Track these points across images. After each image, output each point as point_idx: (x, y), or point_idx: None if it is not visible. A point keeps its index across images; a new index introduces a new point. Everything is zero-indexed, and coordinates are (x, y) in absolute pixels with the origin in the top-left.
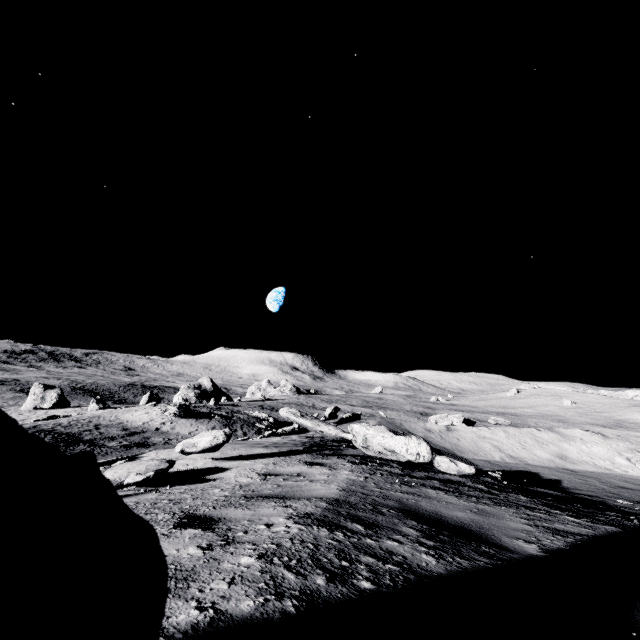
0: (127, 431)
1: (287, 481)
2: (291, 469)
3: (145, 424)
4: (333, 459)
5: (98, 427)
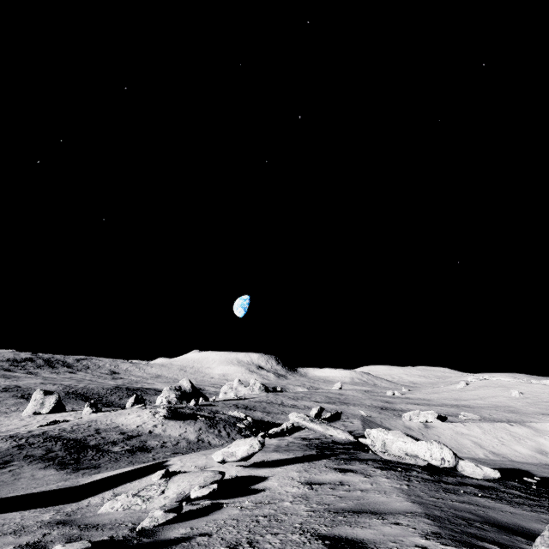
0: (125, 435)
1: (337, 491)
2: (328, 477)
3: (139, 427)
4: (357, 464)
5: (98, 431)
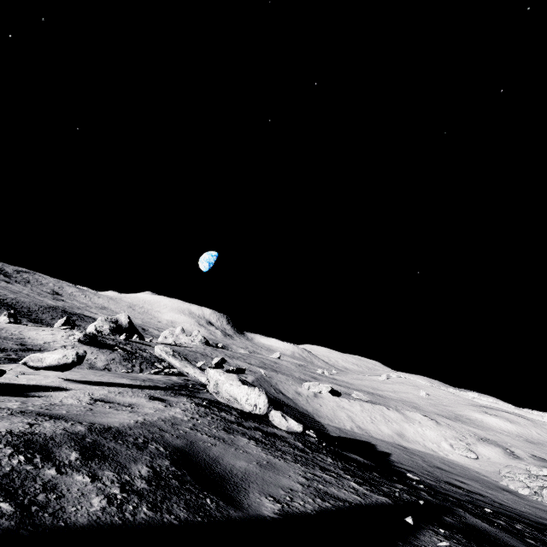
0: (23, 346)
1: (109, 408)
2: (128, 399)
3: (46, 344)
4: (181, 398)
5: None
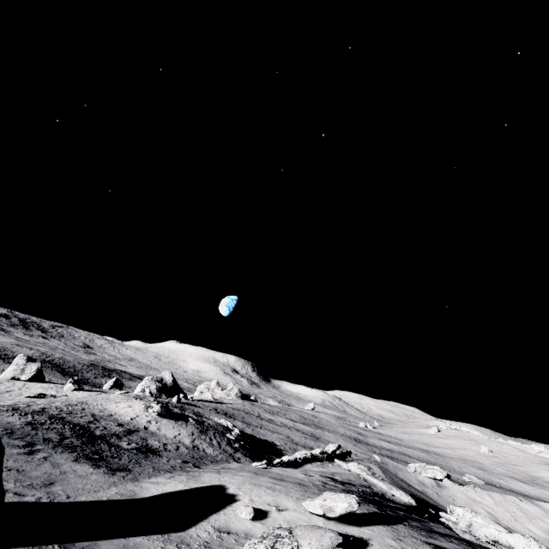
0: (123, 427)
1: None
2: None
3: (133, 420)
4: (444, 541)
5: (96, 418)
